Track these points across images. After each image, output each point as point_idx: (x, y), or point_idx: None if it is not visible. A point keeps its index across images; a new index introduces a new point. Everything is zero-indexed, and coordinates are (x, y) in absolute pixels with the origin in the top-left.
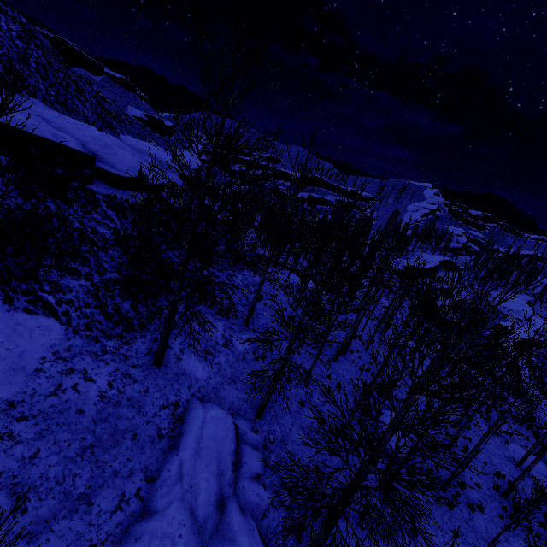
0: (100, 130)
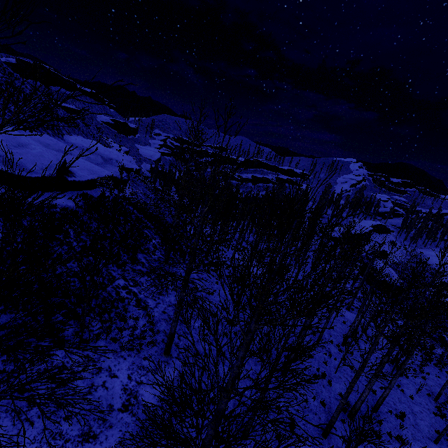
0: (32, 131)
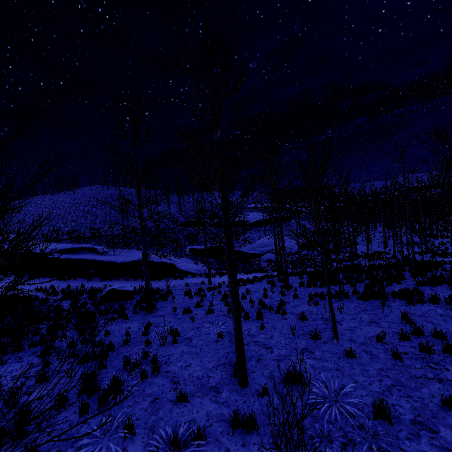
0: None
